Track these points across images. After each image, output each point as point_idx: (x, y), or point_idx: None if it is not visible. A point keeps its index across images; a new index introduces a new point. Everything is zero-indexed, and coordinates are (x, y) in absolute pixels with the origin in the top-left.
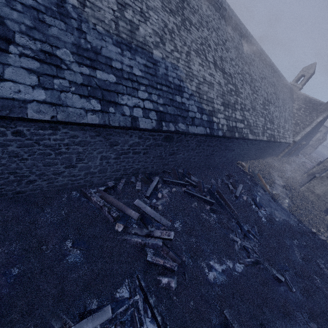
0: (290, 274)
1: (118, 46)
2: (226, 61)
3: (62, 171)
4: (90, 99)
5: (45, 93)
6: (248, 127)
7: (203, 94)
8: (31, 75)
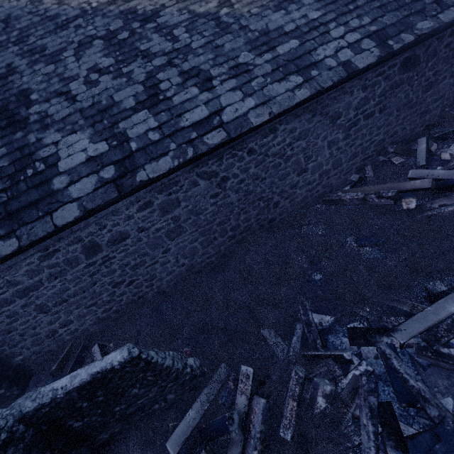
0: None
1: (279, 10)
2: None
3: (297, 181)
4: (288, 78)
5: (252, 99)
6: None
7: None
8: (235, 93)
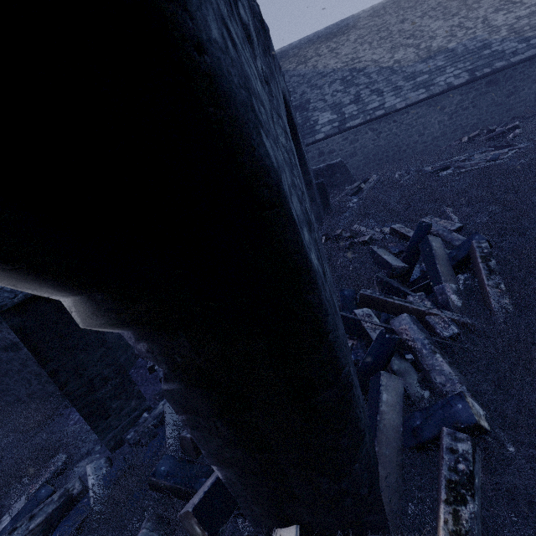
0: None
1: (423, 63)
2: None
3: (417, 140)
4: (418, 91)
5: (399, 99)
6: None
7: (521, 29)
8: (392, 97)
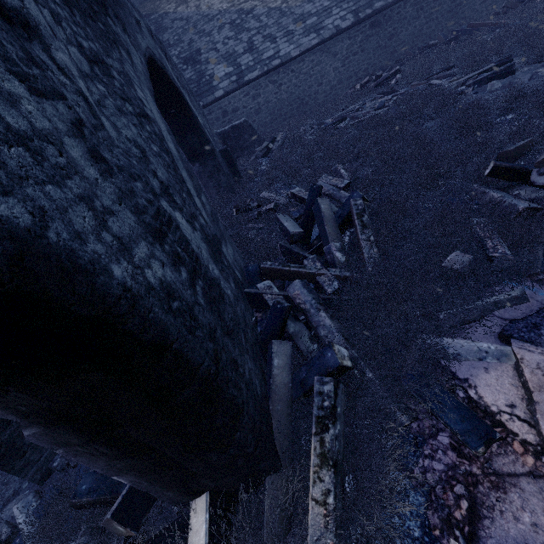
0: None
1: (310, 3)
2: None
3: (317, 90)
4: (310, 35)
5: (293, 46)
6: None
7: None
8: (286, 44)
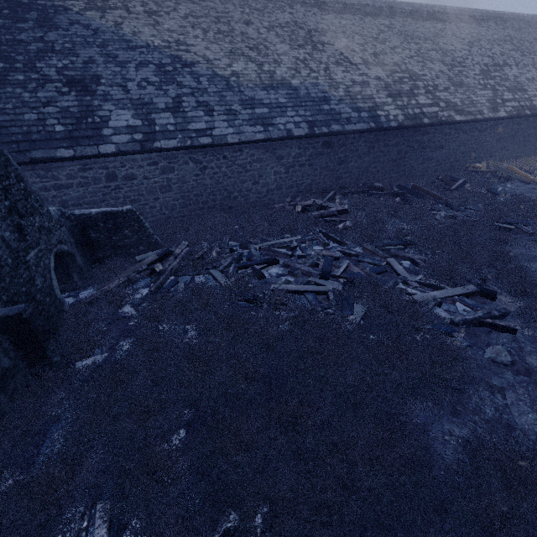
0: (536, 228)
1: (264, 90)
2: (384, 53)
3: (251, 188)
4: (256, 126)
5: (232, 129)
6: (450, 108)
7: (355, 95)
8: (224, 123)
